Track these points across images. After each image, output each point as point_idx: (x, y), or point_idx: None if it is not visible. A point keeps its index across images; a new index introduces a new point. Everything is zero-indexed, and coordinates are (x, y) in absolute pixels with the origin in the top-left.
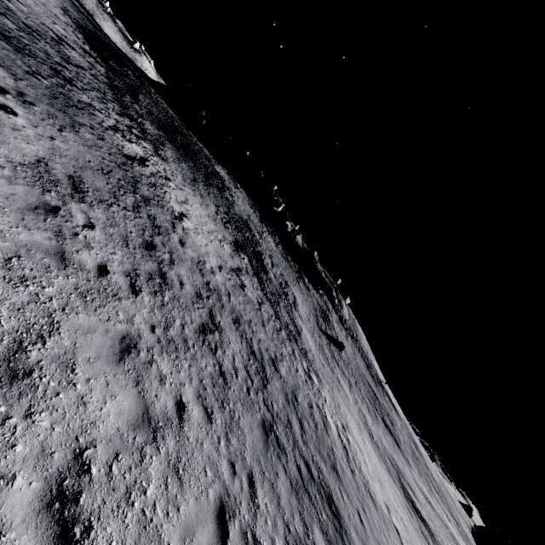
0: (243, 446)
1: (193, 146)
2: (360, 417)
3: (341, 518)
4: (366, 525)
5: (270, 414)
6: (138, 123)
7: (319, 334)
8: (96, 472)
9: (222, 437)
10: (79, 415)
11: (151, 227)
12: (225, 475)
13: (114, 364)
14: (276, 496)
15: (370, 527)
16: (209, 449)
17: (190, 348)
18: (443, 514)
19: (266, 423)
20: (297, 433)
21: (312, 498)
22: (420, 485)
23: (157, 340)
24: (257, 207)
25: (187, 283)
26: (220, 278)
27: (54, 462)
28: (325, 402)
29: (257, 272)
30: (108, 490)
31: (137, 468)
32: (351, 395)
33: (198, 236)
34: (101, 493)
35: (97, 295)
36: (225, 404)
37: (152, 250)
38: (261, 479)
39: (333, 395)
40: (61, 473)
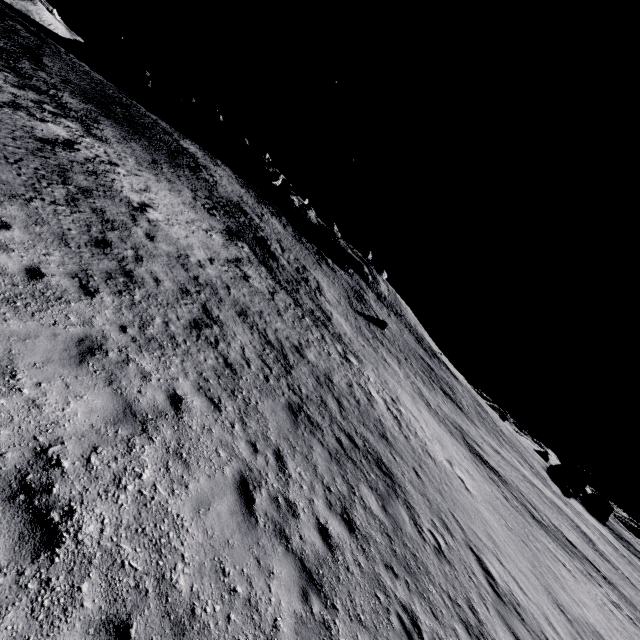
0: (266, 428)
1: (142, 118)
2: (414, 390)
3: (393, 476)
4: (424, 479)
5: (297, 397)
6: (50, 96)
7: (355, 316)
8: (69, 465)
9: (236, 422)
10: (33, 418)
11: (99, 222)
12: (244, 454)
13: (73, 366)
14: (311, 465)
15: (428, 480)
16: (221, 433)
17: (180, 345)
18: (514, 461)
19: (293, 405)
20: (335, 411)
21: (357, 463)
22: (488, 441)
23: (131, 339)
24: (250, 185)
25: (166, 279)
26: (213, 272)
27: (9, 462)
28: (369, 380)
29: (264, 260)
30: (89, 479)
31: (125, 458)
32: (401, 371)
33: (173, 228)
34: (81, 482)
35: (32, 299)
36: (236, 393)
37: (106, 248)
38: (291, 453)
39: (378, 373)
40: (21, 470)
